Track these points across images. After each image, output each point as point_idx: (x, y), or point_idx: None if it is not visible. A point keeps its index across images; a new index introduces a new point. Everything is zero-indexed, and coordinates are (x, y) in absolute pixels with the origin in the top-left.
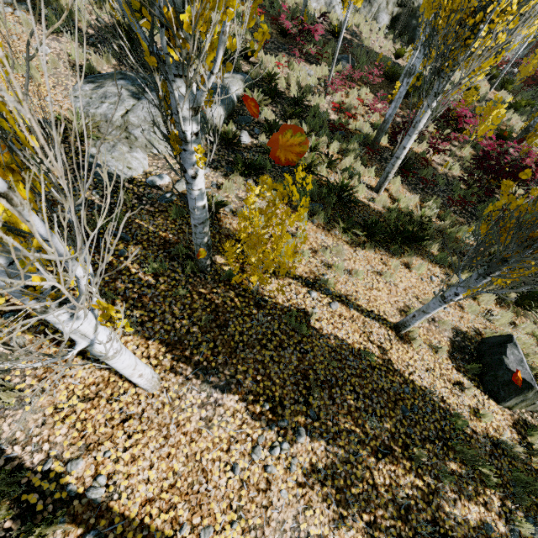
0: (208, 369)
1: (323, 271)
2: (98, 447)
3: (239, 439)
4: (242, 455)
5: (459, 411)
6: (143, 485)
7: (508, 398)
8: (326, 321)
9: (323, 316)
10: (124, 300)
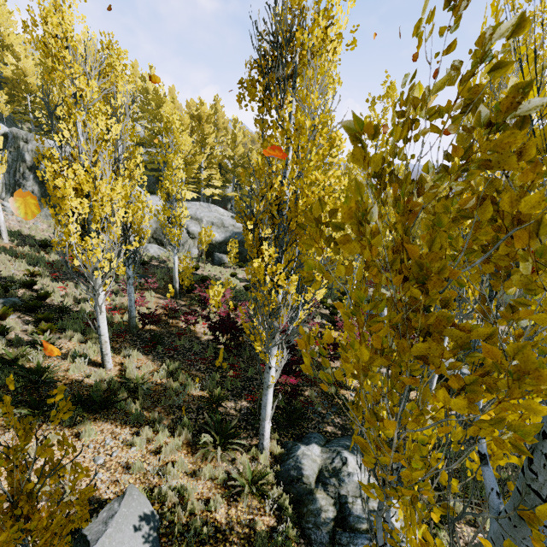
0: None
1: None
2: None
3: None
4: None
5: None
6: None
7: None
8: None
9: None
10: None
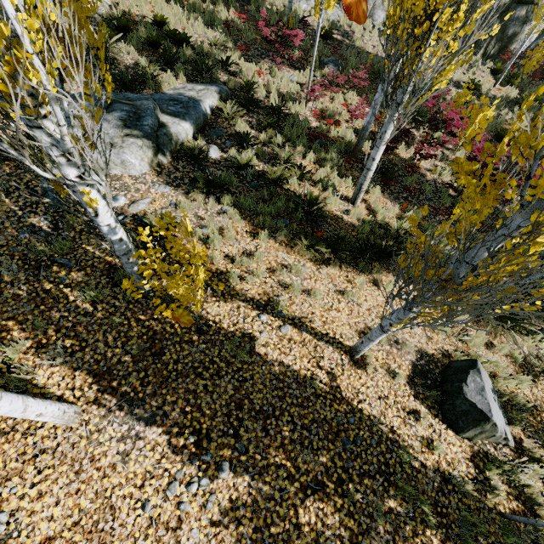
0: (135, 400)
1: (278, 292)
2: (6, 483)
3: (155, 474)
4: (156, 491)
5: (409, 442)
6: (45, 522)
7: (466, 429)
8: (273, 346)
9: (270, 341)
10: (57, 329)
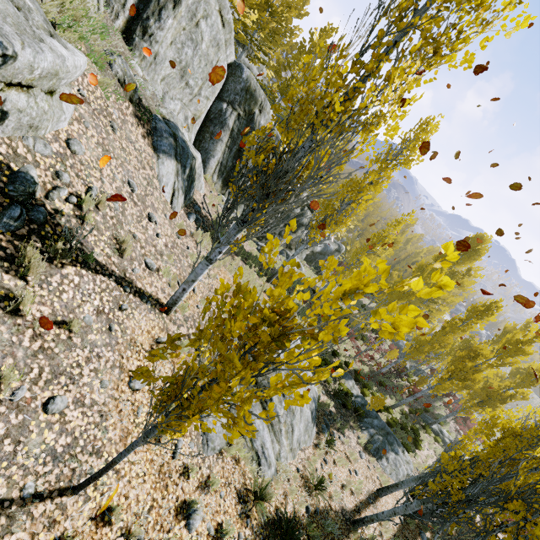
0: None
1: None
2: None
3: None
4: None
5: None
6: None
7: None
8: None
9: None
10: None
